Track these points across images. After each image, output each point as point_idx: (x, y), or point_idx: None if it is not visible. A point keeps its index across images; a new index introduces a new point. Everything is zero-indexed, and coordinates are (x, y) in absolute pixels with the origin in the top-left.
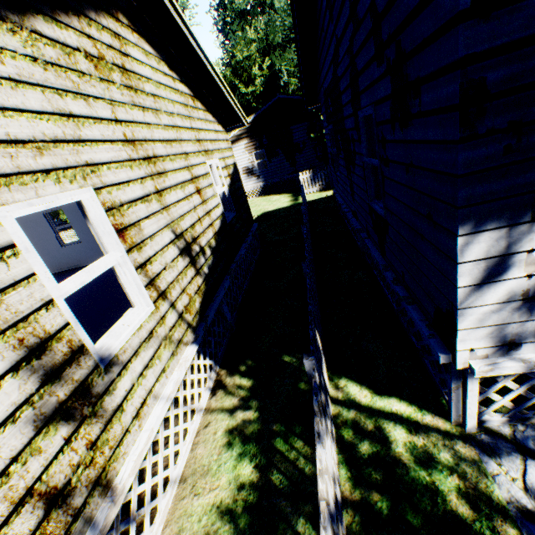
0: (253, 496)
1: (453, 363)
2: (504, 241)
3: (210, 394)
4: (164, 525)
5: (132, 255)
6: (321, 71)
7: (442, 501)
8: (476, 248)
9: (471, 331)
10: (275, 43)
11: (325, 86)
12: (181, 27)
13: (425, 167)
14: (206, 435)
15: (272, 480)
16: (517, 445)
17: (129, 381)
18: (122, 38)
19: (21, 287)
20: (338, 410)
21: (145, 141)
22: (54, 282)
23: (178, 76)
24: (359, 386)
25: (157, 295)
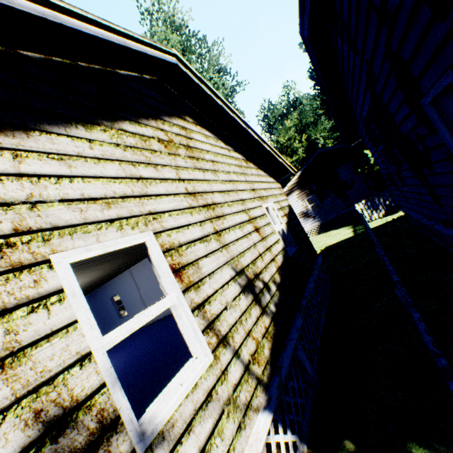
0: None
1: None
2: None
3: None
4: None
5: (188, 295)
6: (355, 108)
7: None
8: None
9: None
10: (307, 122)
11: (363, 116)
12: (230, 114)
13: None
14: None
15: None
16: None
17: None
18: (187, 129)
19: (56, 338)
20: None
21: (204, 193)
22: (96, 329)
23: (232, 148)
24: None
25: (216, 341)
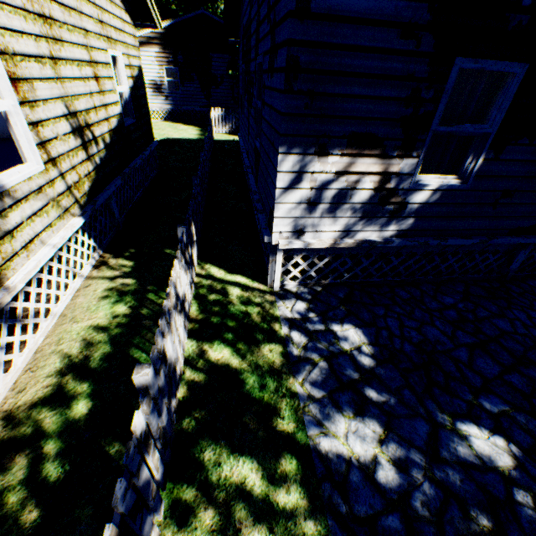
0: (126, 320)
1: (271, 242)
2: (301, 163)
3: (92, 268)
4: (45, 338)
5: (24, 109)
6: (243, 5)
7: (248, 317)
8: (288, 164)
9: (281, 219)
10: None
11: (244, 22)
12: None
13: (275, 108)
14: (86, 292)
15: (142, 313)
16: (296, 295)
17: (20, 218)
18: None
19: None
20: (200, 280)
21: None
22: None
23: None
24: (218, 269)
25: (48, 159)
